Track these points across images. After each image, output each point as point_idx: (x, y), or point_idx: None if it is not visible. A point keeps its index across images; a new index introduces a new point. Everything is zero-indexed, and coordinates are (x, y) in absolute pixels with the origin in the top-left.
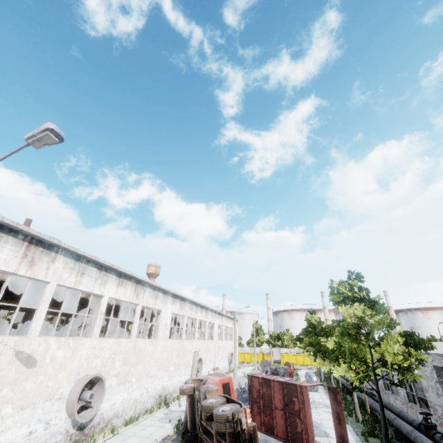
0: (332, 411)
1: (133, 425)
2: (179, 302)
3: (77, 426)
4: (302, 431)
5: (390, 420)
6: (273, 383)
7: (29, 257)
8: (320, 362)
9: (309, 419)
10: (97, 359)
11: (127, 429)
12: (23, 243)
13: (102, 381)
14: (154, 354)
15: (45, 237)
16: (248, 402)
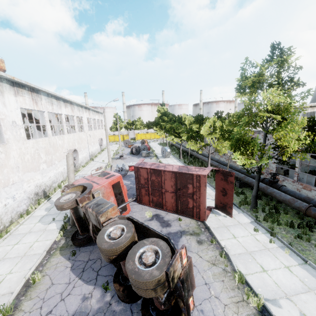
0: (217, 186)
1: (2, 240)
2: (28, 93)
3: None
4: (193, 207)
5: (238, 177)
6: (165, 173)
7: None
8: (189, 144)
9: (203, 199)
10: None
11: None
12: None
13: None
14: (8, 161)
15: None
16: (125, 176)
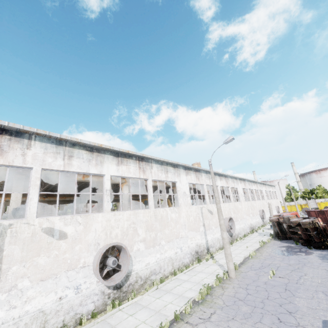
0: None
1: (247, 237)
2: (242, 182)
3: (229, 235)
4: None
5: None
6: (326, 212)
7: (197, 177)
8: None
9: None
10: (226, 211)
11: (246, 238)
12: (194, 172)
13: (232, 219)
14: (242, 209)
15: (198, 168)
16: None
